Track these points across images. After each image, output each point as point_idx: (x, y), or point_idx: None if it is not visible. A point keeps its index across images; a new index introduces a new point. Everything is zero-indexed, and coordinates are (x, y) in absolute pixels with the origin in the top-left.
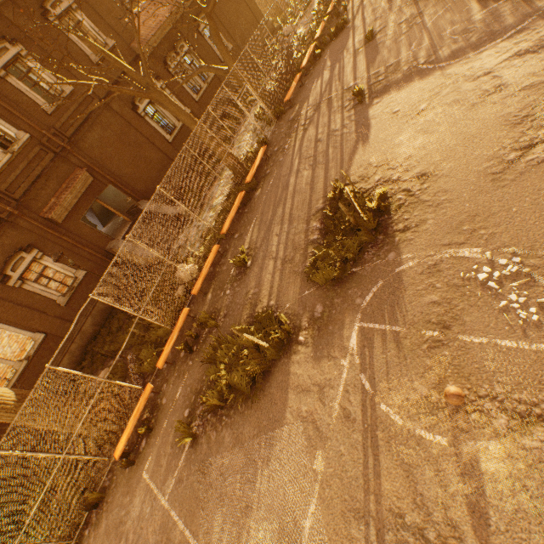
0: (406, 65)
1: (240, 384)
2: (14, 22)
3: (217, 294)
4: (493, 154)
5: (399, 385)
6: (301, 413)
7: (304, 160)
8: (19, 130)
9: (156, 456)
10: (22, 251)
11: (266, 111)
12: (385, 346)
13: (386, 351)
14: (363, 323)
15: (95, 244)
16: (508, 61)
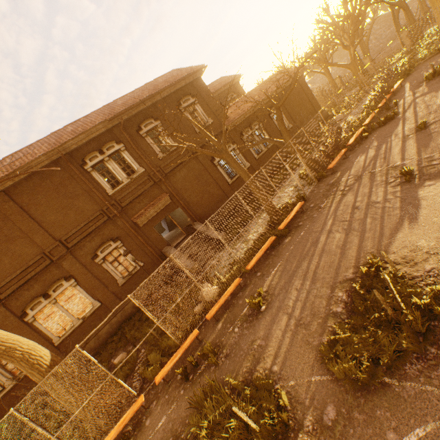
0: None
1: None
2: (160, 109)
3: (226, 326)
4: None
5: None
6: None
7: (338, 222)
8: (140, 166)
9: None
10: (112, 240)
11: (309, 174)
12: None
13: None
14: None
15: (156, 245)
16: None
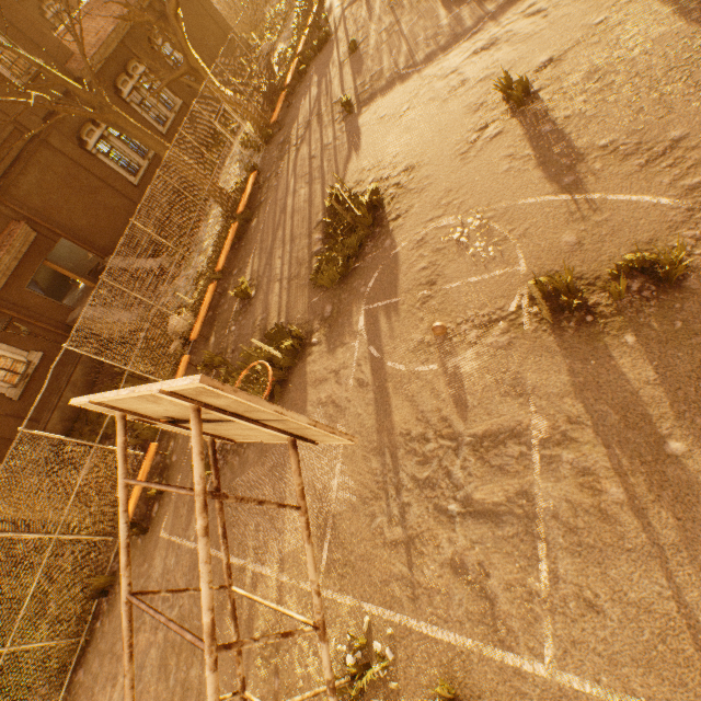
0: (389, 72)
1: None
2: None
3: (221, 335)
4: (461, 139)
5: (400, 342)
6: (321, 401)
7: (300, 179)
8: None
9: (174, 511)
10: None
11: (251, 135)
12: (388, 317)
13: (389, 320)
14: (368, 306)
15: (51, 317)
16: (469, 59)
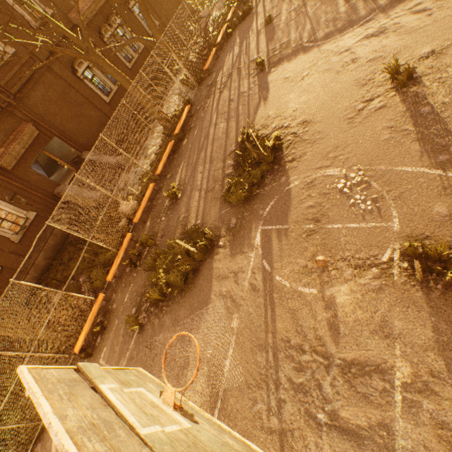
0: (294, 43)
1: (175, 281)
2: None
3: (154, 221)
4: (349, 105)
5: (287, 262)
6: (222, 293)
7: (221, 115)
8: None
9: (110, 346)
10: None
11: (189, 77)
12: (279, 239)
13: (279, 242)
14: (264, 226)
15: (44, 189)
16: (360, 42)
